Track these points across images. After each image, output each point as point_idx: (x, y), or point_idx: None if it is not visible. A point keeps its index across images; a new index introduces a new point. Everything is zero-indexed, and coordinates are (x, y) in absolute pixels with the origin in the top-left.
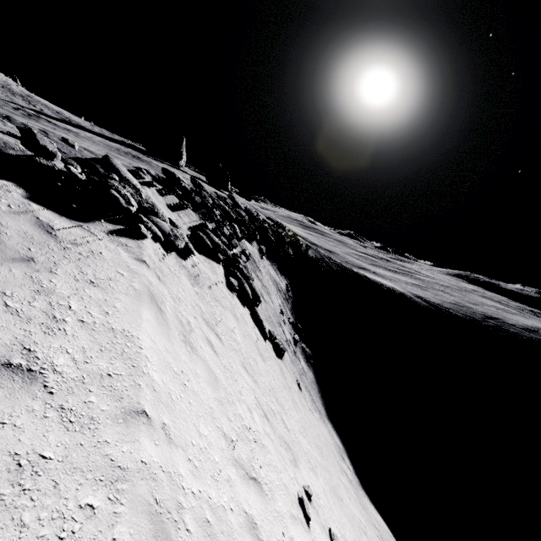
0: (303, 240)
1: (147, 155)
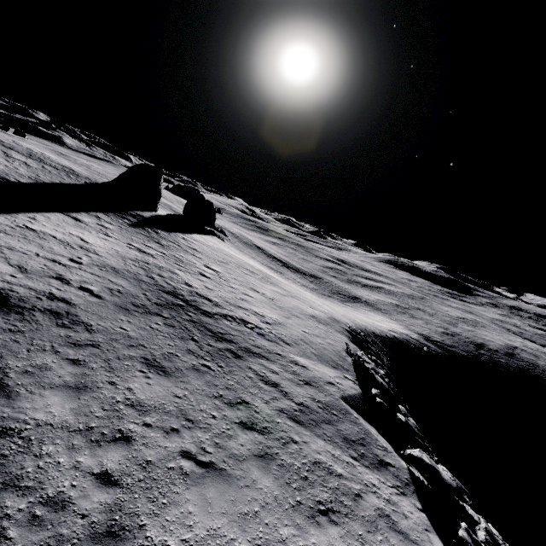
0: (355, 326)
1: (124, 216)
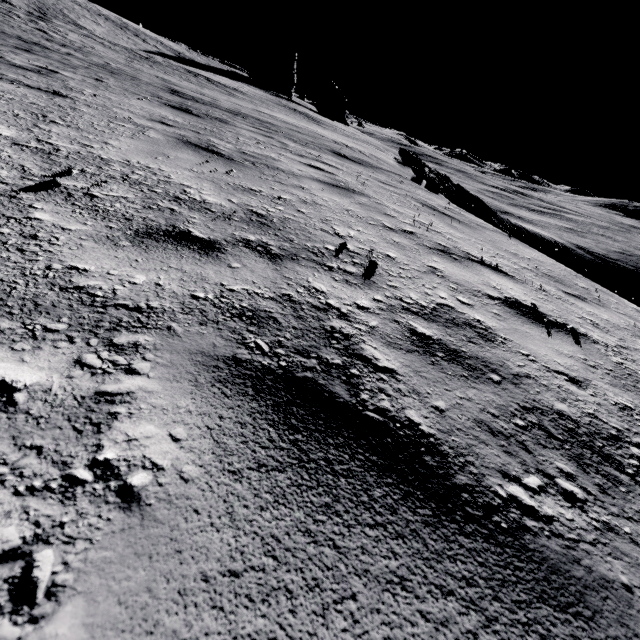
0: None
1: (266, 91)
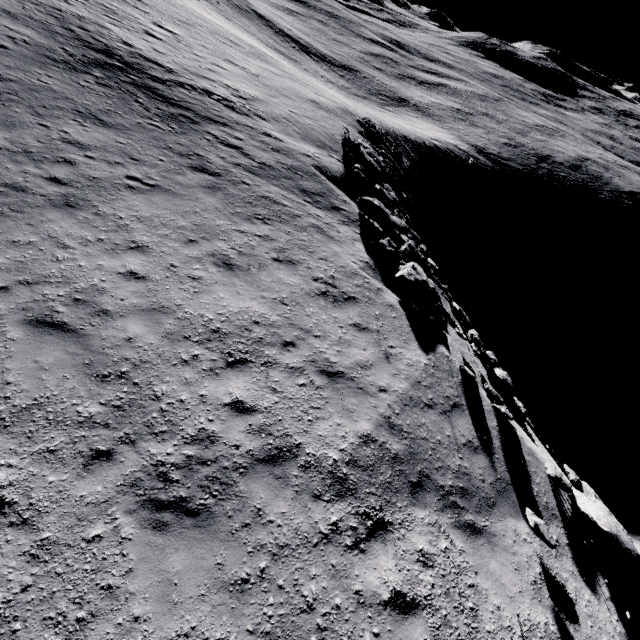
0: (379, 125)
1: None
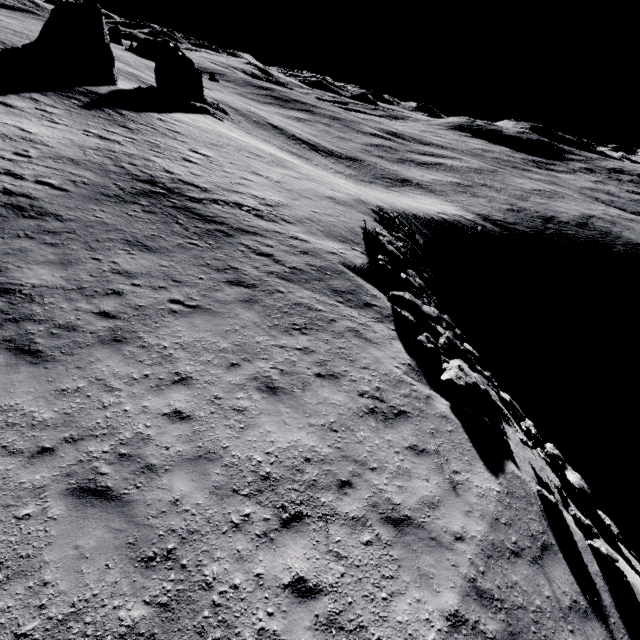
0: (390, 209)
1: (71, 95)
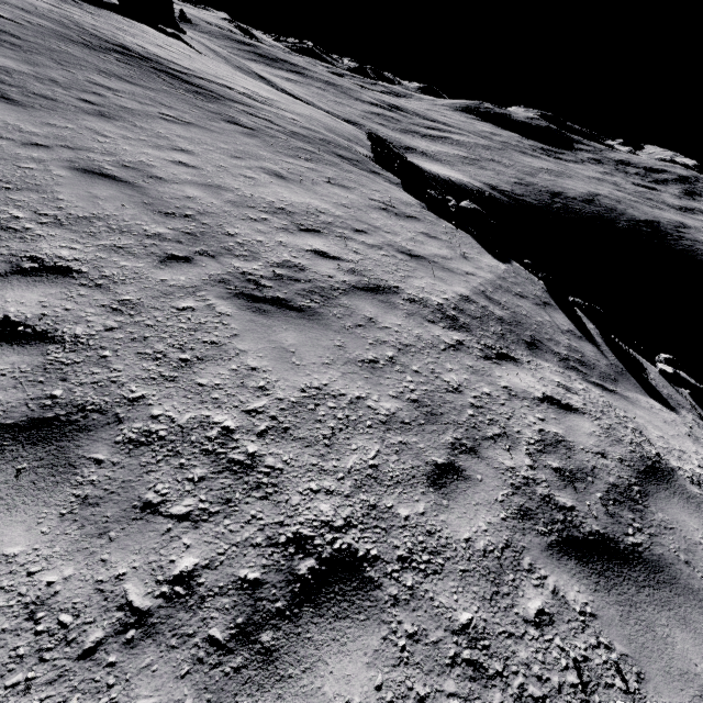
0: None
1: None
